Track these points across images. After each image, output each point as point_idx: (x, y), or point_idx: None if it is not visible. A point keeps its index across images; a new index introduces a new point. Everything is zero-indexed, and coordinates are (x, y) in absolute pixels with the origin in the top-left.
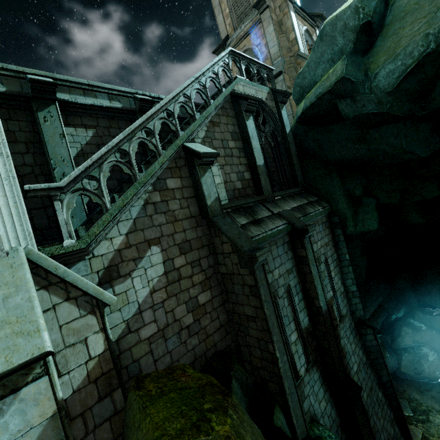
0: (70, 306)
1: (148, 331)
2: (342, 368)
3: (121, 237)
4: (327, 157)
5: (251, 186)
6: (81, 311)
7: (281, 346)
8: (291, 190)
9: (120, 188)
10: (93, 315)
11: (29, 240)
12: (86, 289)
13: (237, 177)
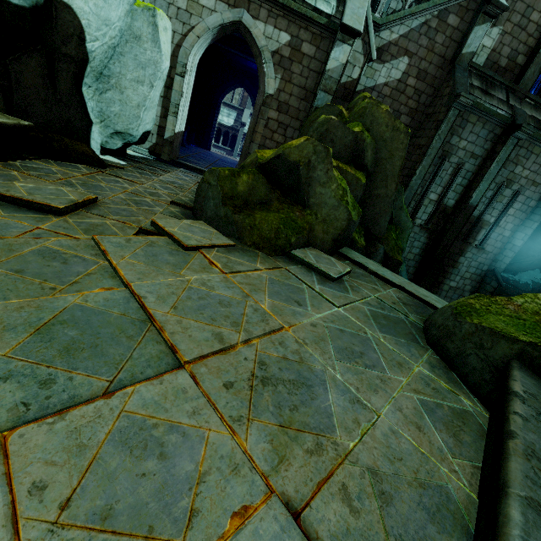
0: (361, 44)
1: None
2: (444, 253)
3: (396, 35)
4: None
5: (514, 73)
6: (362, 51)
7: (423, 173)
8: None
9: (419, 3)
10: (364, 58)
11: None
12: (371, 40)
13: (509, 54)
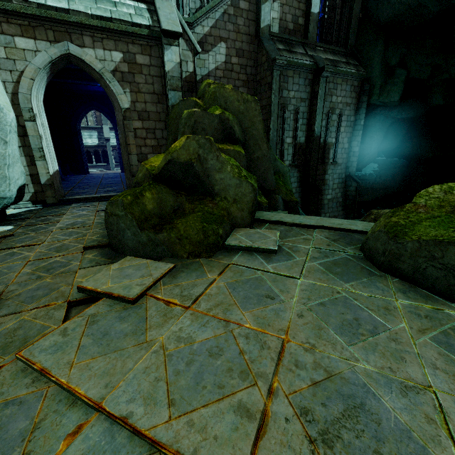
0: (184, 43)
1: None
2: (314, 178)
3: (208, 28)
4: (379, 18)
5: (301, 32)
6: (187, 48)
7: (275, 126)
8: (336, 47)
9: None
10: (191, 53)
11: (174, 2)
12: (191, 37)
13: (292, 19)
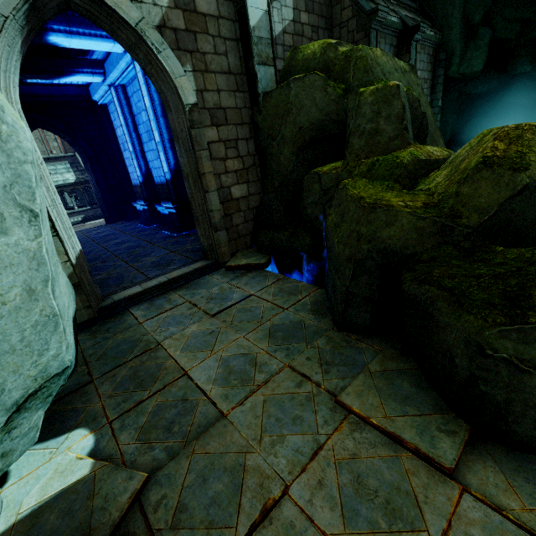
0: None
1: (279, 65)
2: None
3: None
4: None
5: None
6: None
7: None
8: (408, 1)
9: None
10: None
11: None
12: None
13: None
